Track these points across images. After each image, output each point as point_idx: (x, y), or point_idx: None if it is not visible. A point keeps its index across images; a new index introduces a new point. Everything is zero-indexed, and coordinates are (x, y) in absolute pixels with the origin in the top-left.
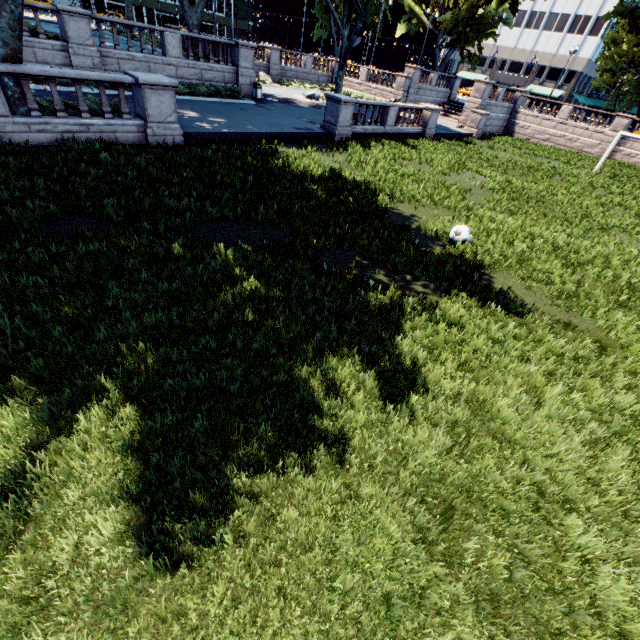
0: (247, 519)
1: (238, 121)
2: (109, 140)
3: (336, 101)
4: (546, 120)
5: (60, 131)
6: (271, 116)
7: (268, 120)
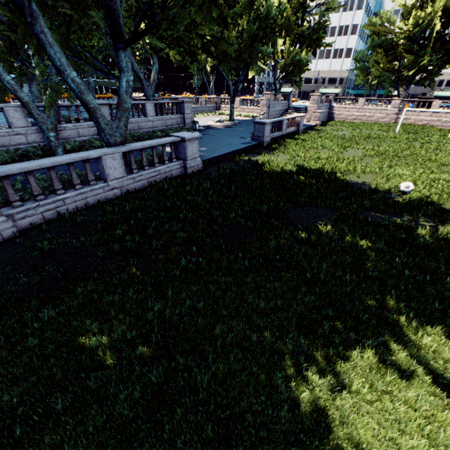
0: None
1: (211, 147)
2: (168, 176)
3: (261, 124)
4: (351, 108)
5: (147, 178)
6: (219, 139)
7: (222, 142)
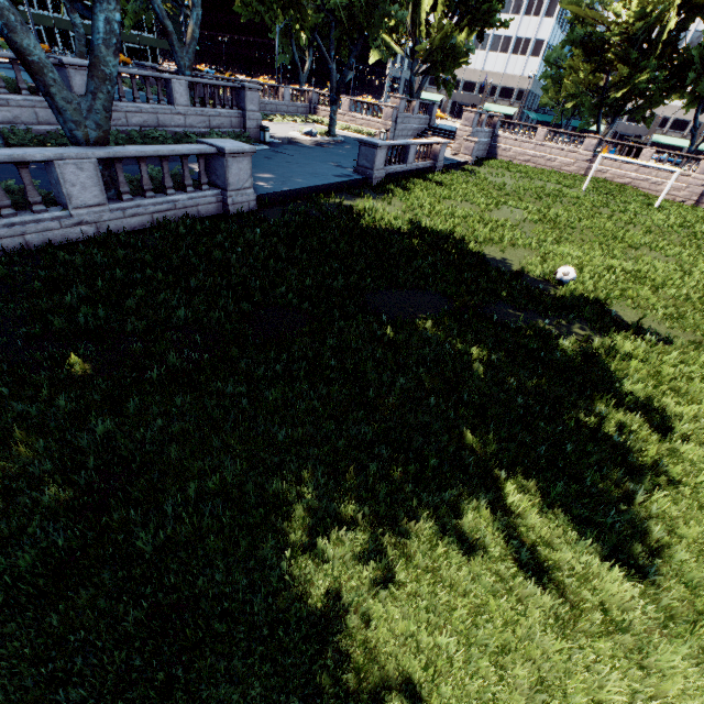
0: (670, 541)
1: (282, 174)
2: (192, 214)
3: (371, 146)
4: (525, 142)
5: (150, 212)
6: (300, 163)
7: (304, 169)
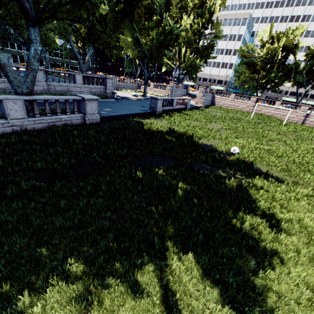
0: (268, 295)
1: (116, 109)
2: (69, 124)
3: (155, 99)
4: (226, 99)
5: (48, 122)
6: (126, 105)
7: (127, 107)
